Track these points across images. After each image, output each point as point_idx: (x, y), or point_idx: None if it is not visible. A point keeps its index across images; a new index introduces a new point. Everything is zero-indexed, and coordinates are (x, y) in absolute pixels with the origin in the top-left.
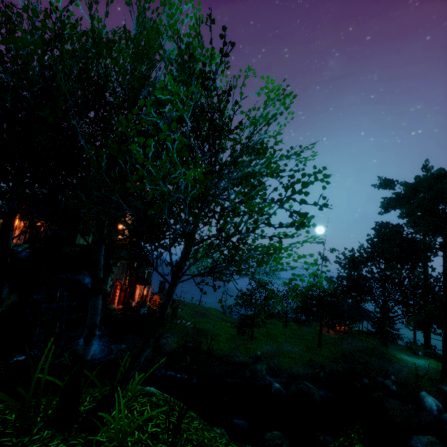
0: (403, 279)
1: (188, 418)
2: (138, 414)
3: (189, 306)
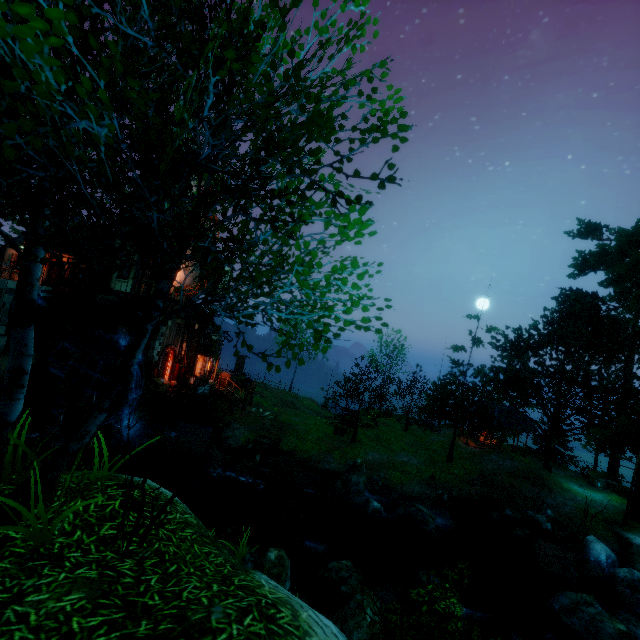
0: (590, 377)
1: (179, 524)
2: (96, 509)
3: (273, 392)
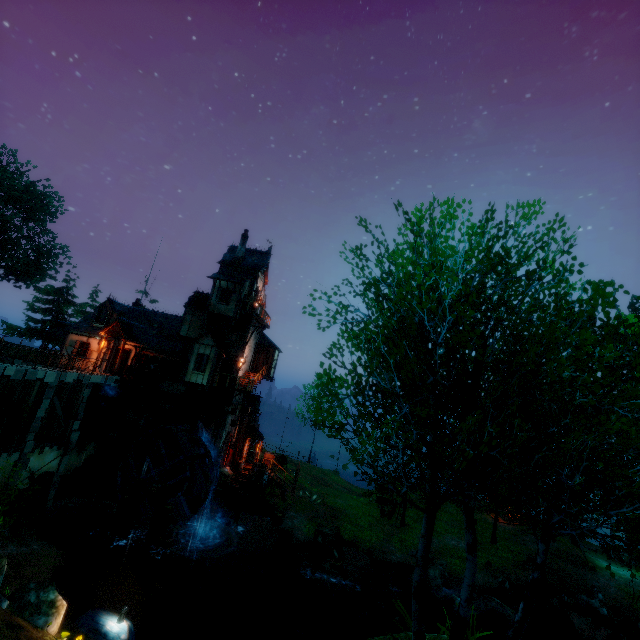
0: None
1: None
2: None
3: (303, 468)
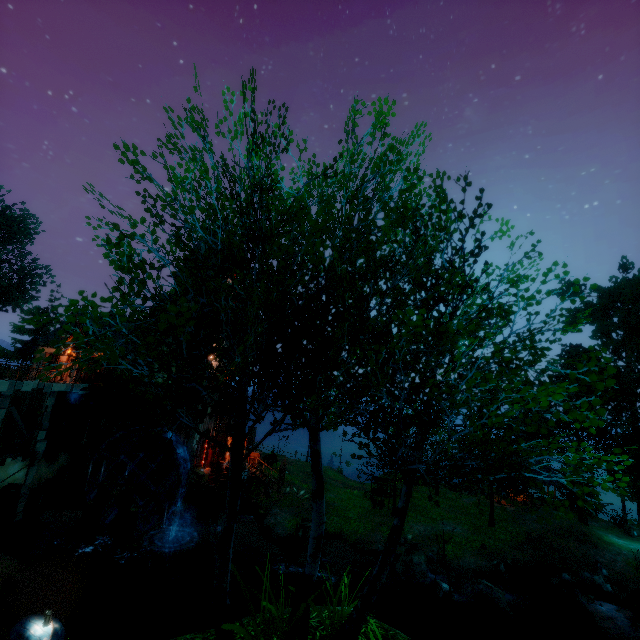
0: (605, 426)
1: None
2: None
3: (296, 466)
